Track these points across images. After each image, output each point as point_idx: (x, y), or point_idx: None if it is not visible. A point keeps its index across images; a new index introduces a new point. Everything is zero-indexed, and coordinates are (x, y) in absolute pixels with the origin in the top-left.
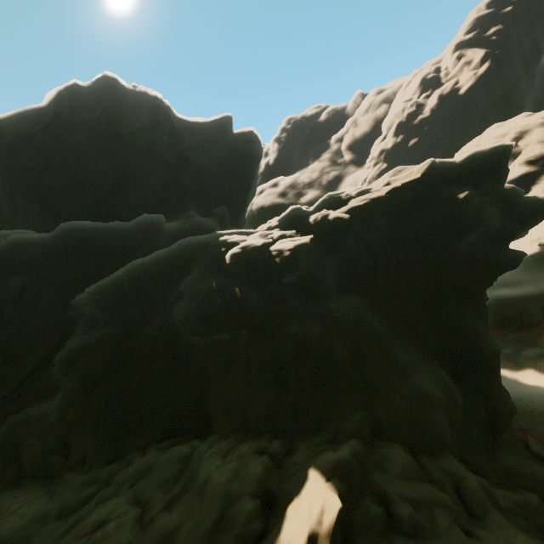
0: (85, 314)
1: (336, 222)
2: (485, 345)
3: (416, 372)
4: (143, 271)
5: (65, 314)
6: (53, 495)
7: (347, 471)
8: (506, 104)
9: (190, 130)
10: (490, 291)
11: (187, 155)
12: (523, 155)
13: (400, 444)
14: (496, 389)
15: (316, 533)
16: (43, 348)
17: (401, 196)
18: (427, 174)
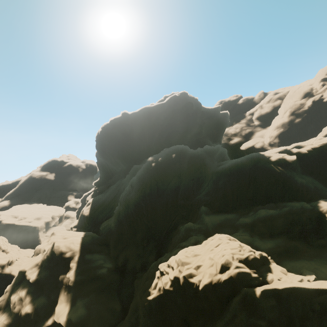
0: (222, 172)
1: (302, 152)
2: None
3: None
4: (244, 161)
5: (211, 172)
6: (233, 213)
7: None
8: None
9: (206, 112)
10: None
11: (204, 121)
12: None
13: None
14: None
15: None
16: (208, 181)
17: (322, 146)
18: None
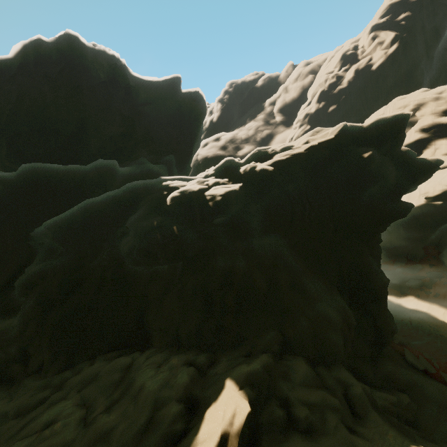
0: (44, 245)
1: (262, 173)
2: (377, 278)
3: (321, 299)
4: (94, 209)
5: (26, 244)
6: (13, 397)
7: (257, 381)
8: (408, 80)
9: (144, 87)
10: (385, 233)
11: (141, 109)
12: (418, 123)
13: (303, 357)
14: (383, 313)
15: (228, 433)
16: (7, 273)
17: (317, 153)
18: (340, 136)
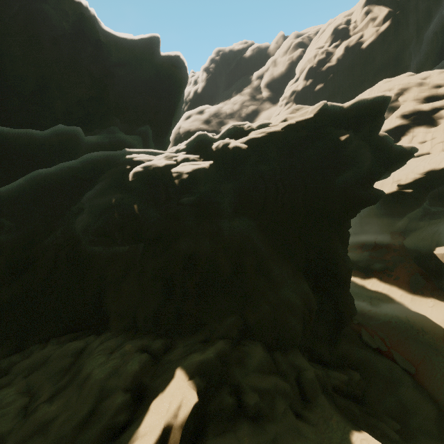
0: None
1: (234, 151)
2: (342, 264)
3: (285, 285)
4: (46, 181)
5: None
6: None
7: (209, 370)
8: (396, 62)
9: (117, 45)
10: (357, 218)
11: (113, 71)
12: (400, 109)
13: (261, 342)
14: (345, 297)
15: (171, 425)
16: None
17: (294, 133)
18: (319, 115)
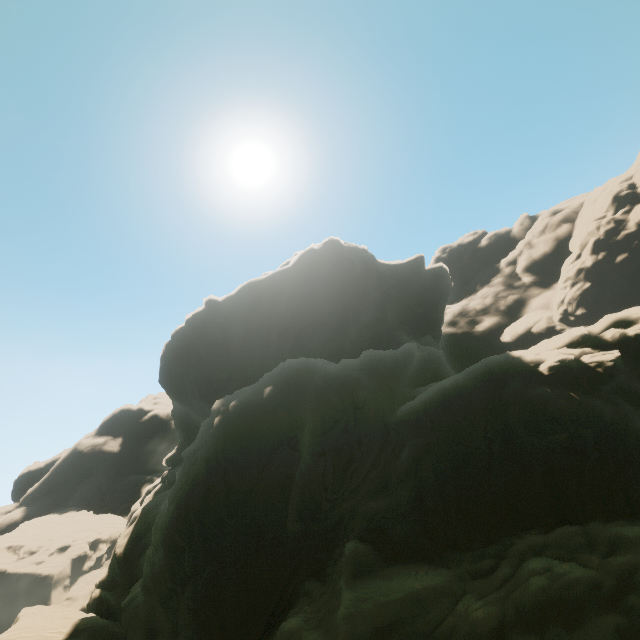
0: (409, 421)
1: (638, 337)
2: None
3: None
4: (464, 384)
5: (383, 423)
6: (447, 566)
7: None
8: None
9: (391, 272)
10: None
11: (389, 292)
12: None
13: None
14: None
15: None
16: (375, 450)
17: None
18: None
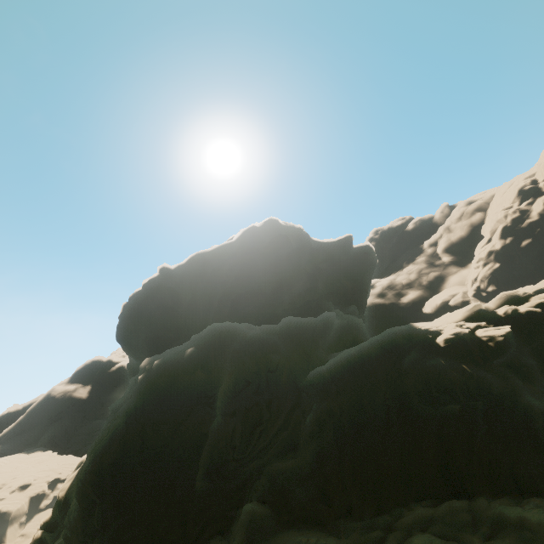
0: (317, 385)
1: (529, 314)
2: None
3: None
4: (367, 352)
5: (295, 386)
6: (338, 536)
7: None
8: None
9: (323, 248)
10: None
11: (320, 266)
12: None
13: None
14: None
15: None
16: (285, 412)
17: None
18: None
